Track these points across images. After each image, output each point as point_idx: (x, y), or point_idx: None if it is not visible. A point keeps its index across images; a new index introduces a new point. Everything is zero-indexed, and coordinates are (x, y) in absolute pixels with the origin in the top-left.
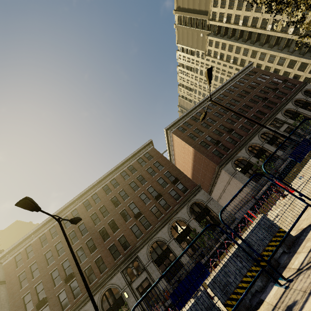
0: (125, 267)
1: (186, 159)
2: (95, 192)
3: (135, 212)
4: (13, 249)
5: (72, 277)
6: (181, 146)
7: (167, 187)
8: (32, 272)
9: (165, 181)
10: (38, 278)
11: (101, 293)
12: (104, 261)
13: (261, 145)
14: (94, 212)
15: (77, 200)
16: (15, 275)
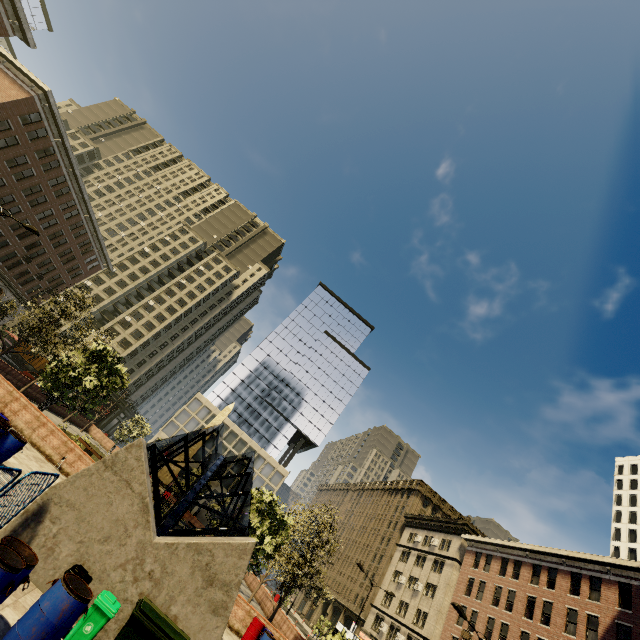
0: None
1: None
2: None
3: None
4: None
5: None
6: None
7: None
8: None
9: None
10: None
11: None
12: None
13: None
14: None
15: None
16: None
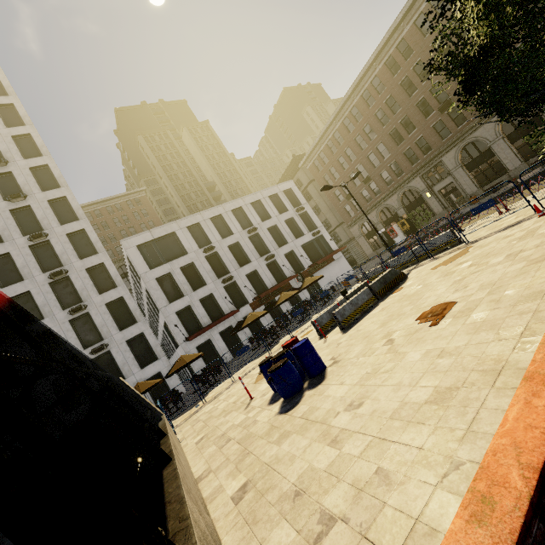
0: (424, 172)
1: None
2: (374, 74)
3: (442, 100)
4: (309, 156)
5: (369, 180)
6: None
7: None
8: (333, 175)
9: None
10: (339, 179)
11: (400, 193)
12: (400, 167)
13: None
14: (379, 108)
15: (352, 94)
16: (320, 177)
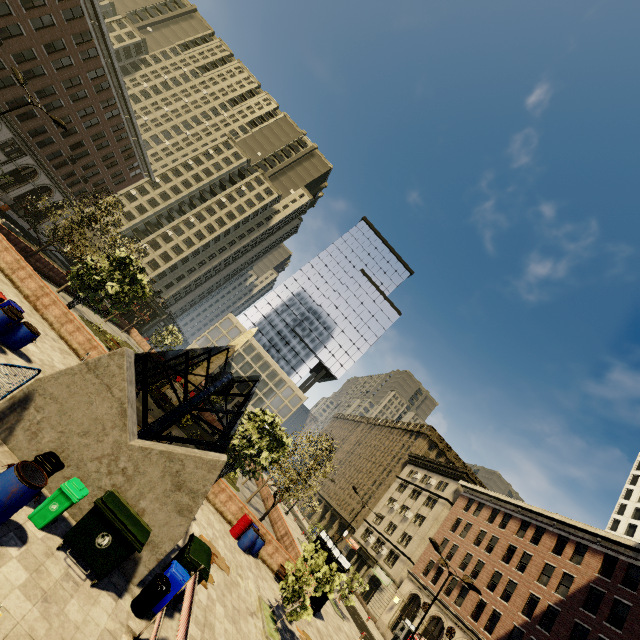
0: None
1: None
2: None
3: None
4: None
5: None
6: None
7: None
8: None
9: None
10: None
11: None
12: None
13: None
14: None
15: None
16: None
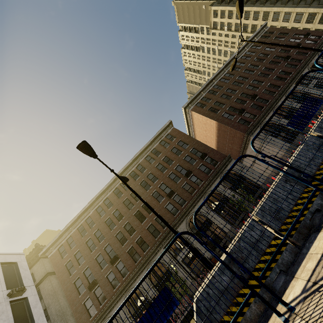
0: (166, 243)
1: (208, 136)
2: None
3: (167, 192)
4: (55, 242)
5: (117, 258)
6: (203, 123)
7: (195, 163)
8: (78, 260)
9: (192, 158)
10: (84, 264)
11: (148, 269)
12: (145, 241)
13: (290, 105)
14: (126, 198)
15: (106, 190)
16: (62, 264)
